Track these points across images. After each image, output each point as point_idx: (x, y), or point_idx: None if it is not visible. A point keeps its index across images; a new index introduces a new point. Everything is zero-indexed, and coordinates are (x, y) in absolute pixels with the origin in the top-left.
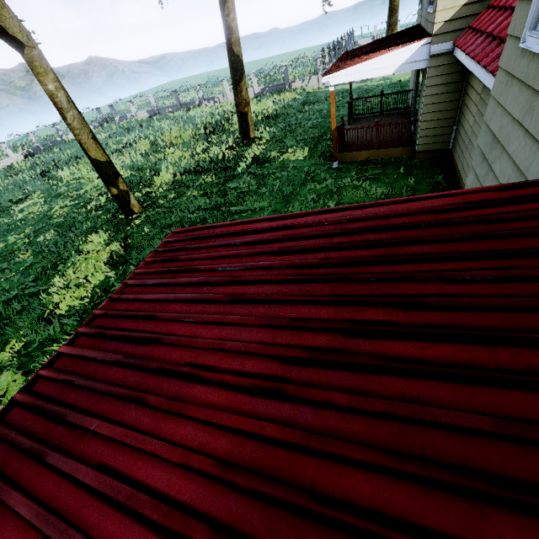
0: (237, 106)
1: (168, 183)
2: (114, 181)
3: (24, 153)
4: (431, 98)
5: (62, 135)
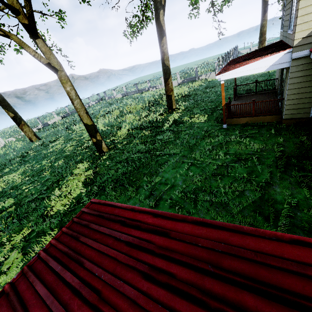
0: (166, 92)
1: (125, 134)
2: (95, 135)
3: (62, 116)
4: (294, 85)
5: None
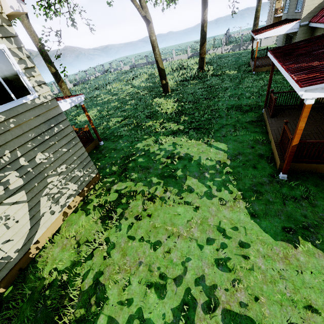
0: (200, 54)
1: (174, 85)
2: (165, 78)
3: (73, 84)
4: None
5: (88, 76)
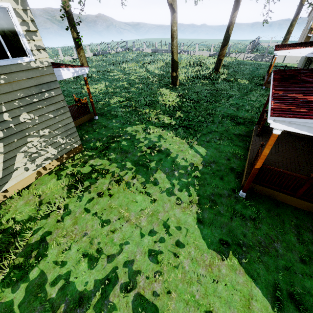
0: (219, 56)
1: (185, 79)
2: (176, 70)
3: (93, 53)
4: None
5: (109, 50)
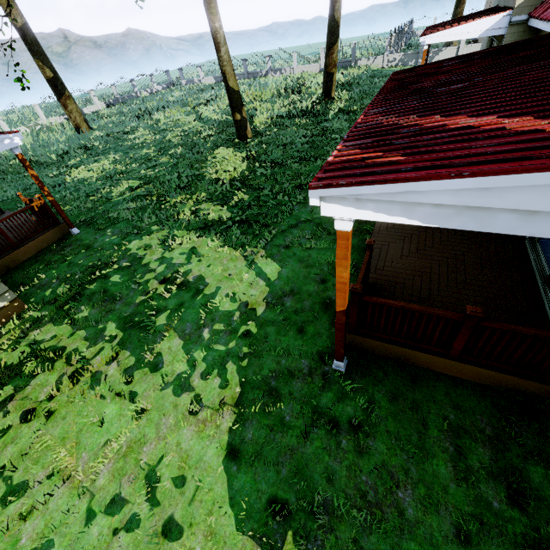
0: (326, 67)
1: (266, 123)
2: (240, 108)
3: (106, 103)
4: None
5: (137, 91)
